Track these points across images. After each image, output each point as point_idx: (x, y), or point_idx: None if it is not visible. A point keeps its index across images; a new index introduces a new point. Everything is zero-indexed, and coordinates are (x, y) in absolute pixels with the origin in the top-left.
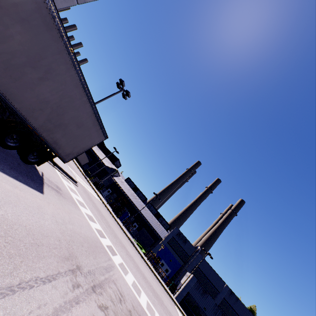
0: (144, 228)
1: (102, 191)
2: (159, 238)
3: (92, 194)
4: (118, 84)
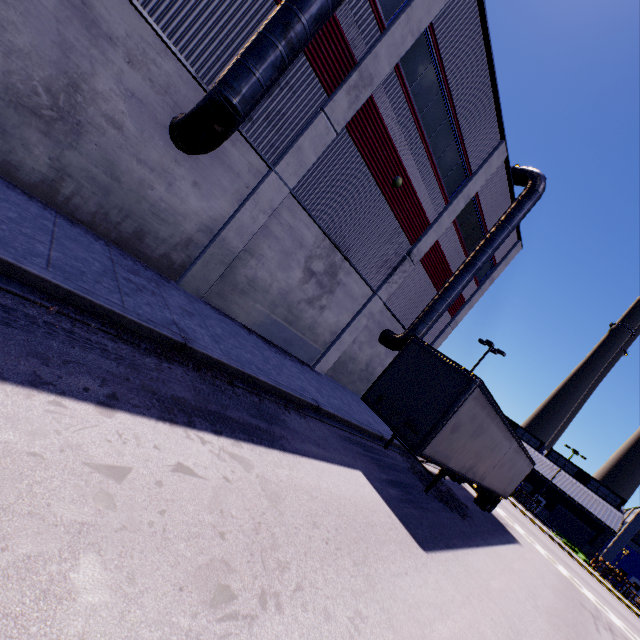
0: (560, 506)
1: None
2: (605, 526)
3: None
4: (482, 341)
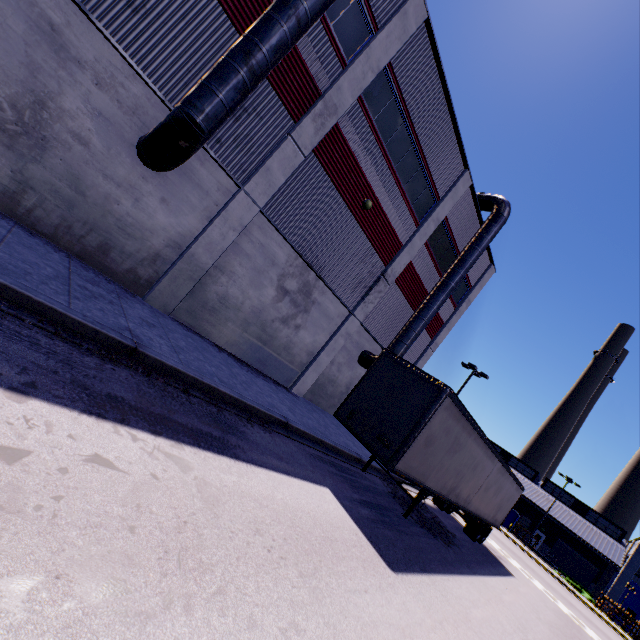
0: (561, 540)
1: None
2: (608, 561)
3: None
4: (465, 365)
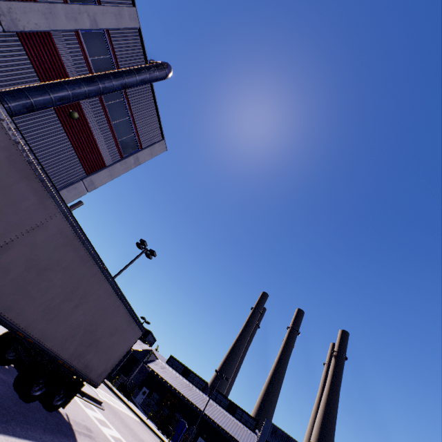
0: None
1: (133, 396)
2: None
3: (123, 413)
4: (139, 244)
